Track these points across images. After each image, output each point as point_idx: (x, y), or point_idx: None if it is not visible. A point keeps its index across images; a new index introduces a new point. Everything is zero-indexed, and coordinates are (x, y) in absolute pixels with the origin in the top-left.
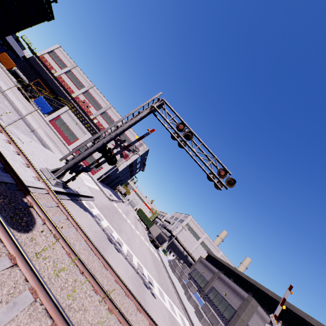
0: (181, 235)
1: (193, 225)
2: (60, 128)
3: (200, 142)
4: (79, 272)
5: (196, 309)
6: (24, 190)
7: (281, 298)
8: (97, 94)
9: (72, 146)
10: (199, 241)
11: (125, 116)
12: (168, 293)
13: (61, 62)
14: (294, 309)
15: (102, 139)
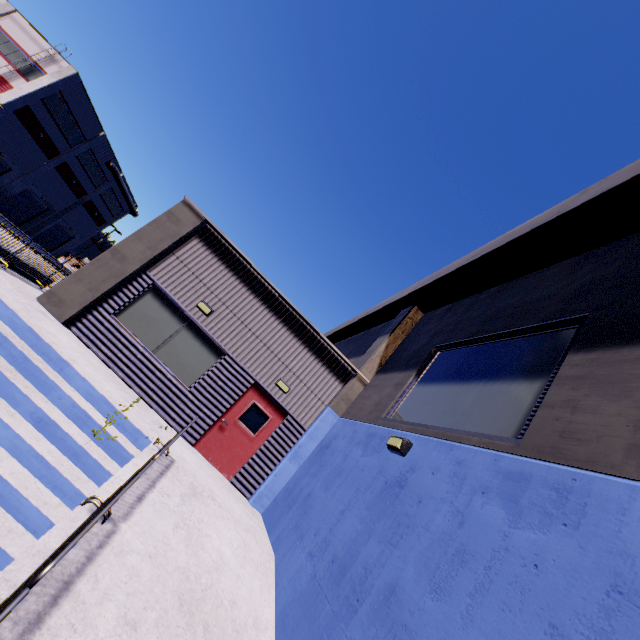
0: None
1: None
2: None
3: None
4: None
5: None
6: None
7: (362, 313)
8: None
9: None
10: None
11: None
12: None
13: None
14: (378, 307)
15: None
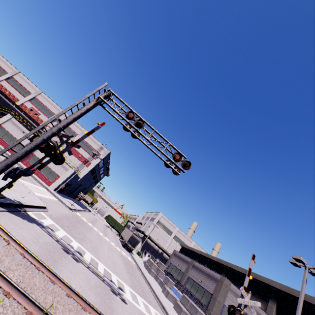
0: (154, 233)
1: (165, 222)
2: (3, 139)
3: (153, 129)
4: (2, 294)
5: (175, 304)
6: None
7: None
8: (46, 101)
9: None
10: (172, 235)
11: (67, 108)
12: (143, 295)
13: (0, 68)
14: (260, 278)
15: (42, 135)
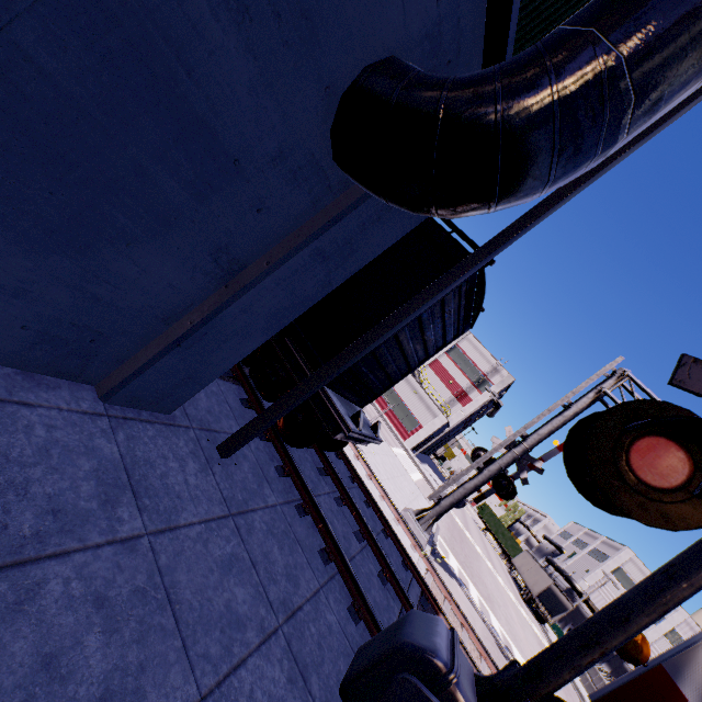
0: (601, 594)
1: (639, 578)
2: None
3: None
4: None
5: None
6: (433, 602)
7: None
8: None
9: None
10: (662, 626)
11: (540, 414)
12: None
13: None
14: None
15: (497, 461)
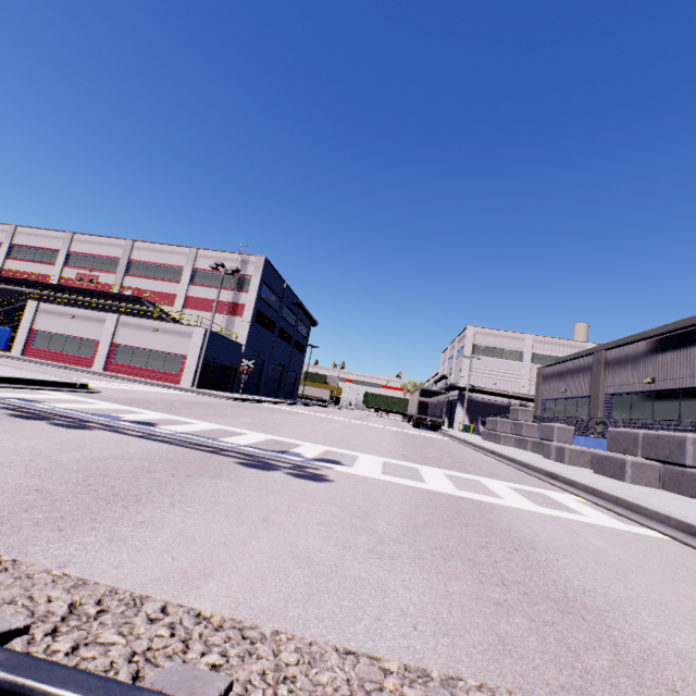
0: (479, 376)
1: (490, 340)
2: (51, 351)
3: None
4: None
5: (595, 462)
6: None
7: None
8: (91, 245)
9: (99, 365)
10: (526, 358)
11: None
12: (461, 467)
13: None
14: None
15: None
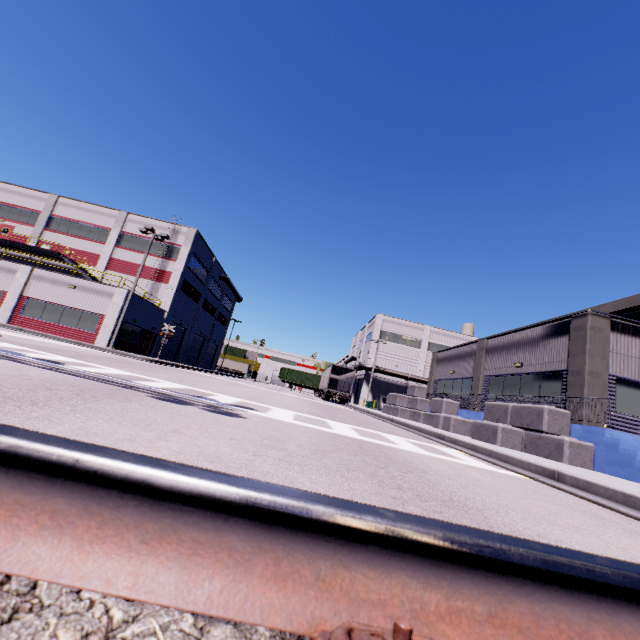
0: (384, 358)
1: (395, 328)
2: None
3: None
4: None
5: (474, 429)
6: None
7: None
8: (8, 194)
9: (3, 317)
10: (423, 346)
11: None
12: (364, 425)
13: None
14: None
15: None
